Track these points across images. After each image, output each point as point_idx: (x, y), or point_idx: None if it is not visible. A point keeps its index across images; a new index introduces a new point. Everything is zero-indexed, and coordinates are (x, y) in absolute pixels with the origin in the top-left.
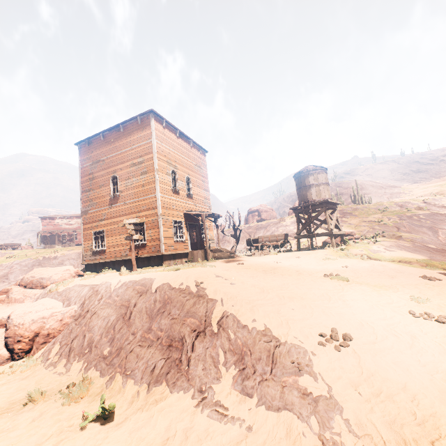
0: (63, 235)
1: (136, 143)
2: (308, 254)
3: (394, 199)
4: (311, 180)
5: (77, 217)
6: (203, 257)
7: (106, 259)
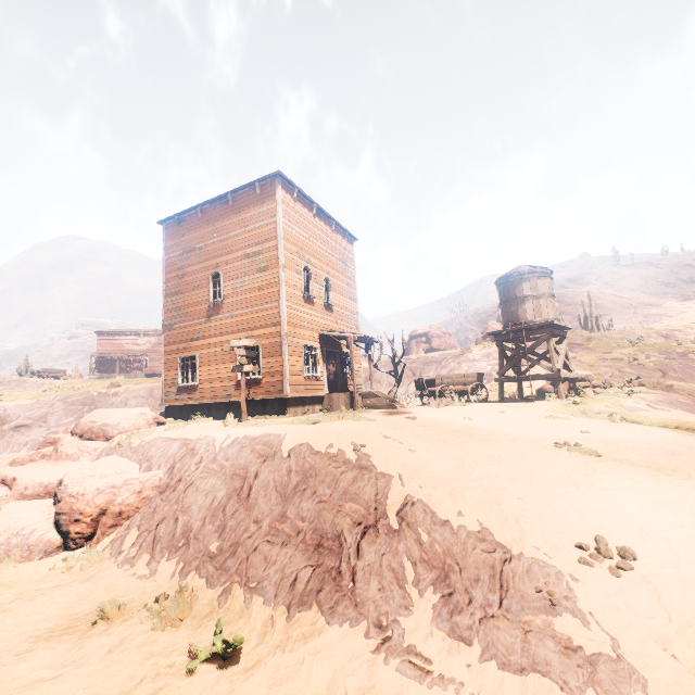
0: (126, 361)
1: (251, 222)
2: (518, 407)
3: (652, 325)
4: (526, 288)
5: (149, 334)
6: (347, 404)
7: (198, 400)
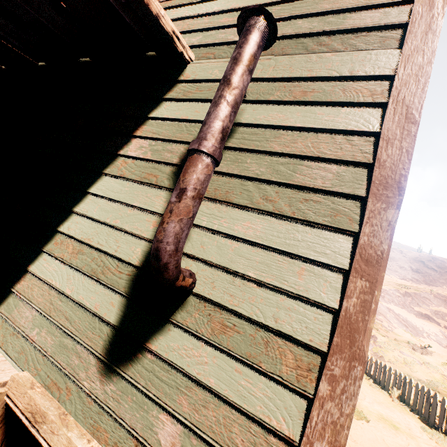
0: None
1: None
2: None
3: None
4: None
5: None
6: None
7: None
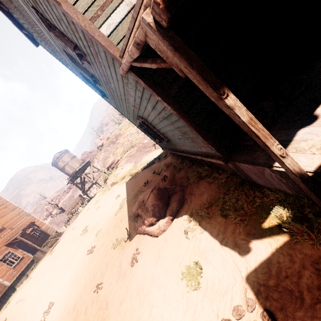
0: None
1: None
2: (92, 202)
3: None
4: (61, 164)
5: None
6: (43, 254)
7: None
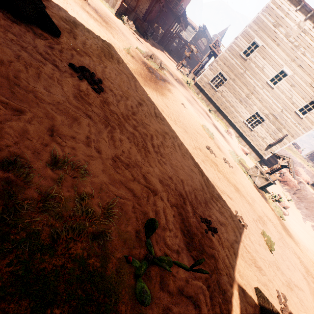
0: None
1: None
2: None
3: None
4: None
5: None
6: None
7: None
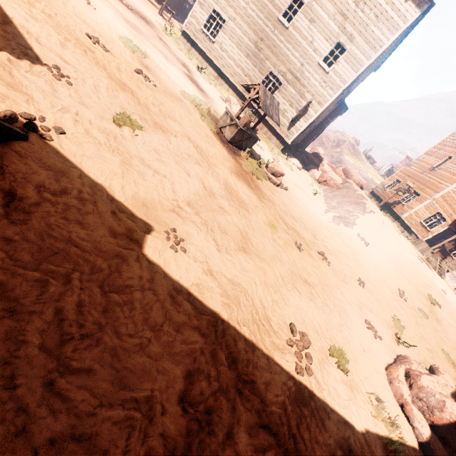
0: None
1: None
2: None
3: None
4: None
5: None
6: (421, 249)
7: (381, 196)
